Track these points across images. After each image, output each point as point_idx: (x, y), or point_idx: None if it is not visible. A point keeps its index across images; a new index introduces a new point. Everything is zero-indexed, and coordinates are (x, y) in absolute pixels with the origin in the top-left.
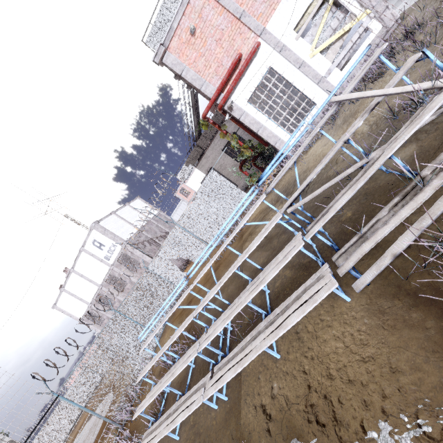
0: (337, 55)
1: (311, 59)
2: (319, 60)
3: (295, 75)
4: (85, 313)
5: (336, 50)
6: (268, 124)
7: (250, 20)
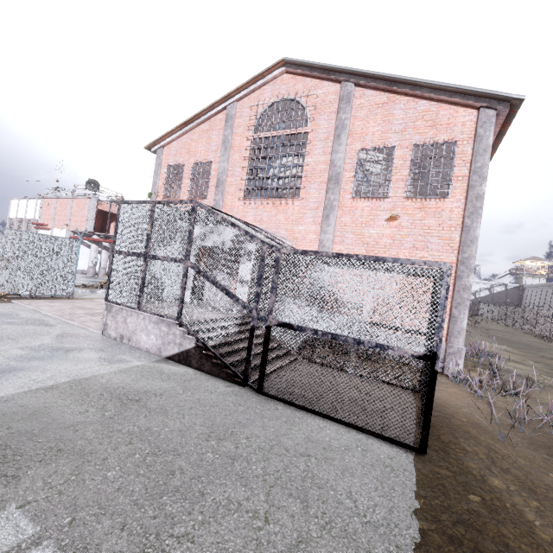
0: None
1: None
2: None
3: None
4: (13, 218)
5: None
6: None
7: (54, 222)
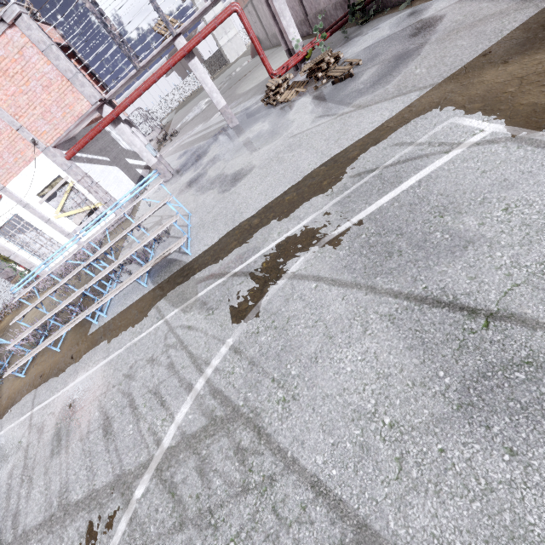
0: (85, 220)
1: (58, 219)
2: (65, 221)
3: (43, 226)
4: None
5: (82, 217)
6: (21, 252)
7: None
